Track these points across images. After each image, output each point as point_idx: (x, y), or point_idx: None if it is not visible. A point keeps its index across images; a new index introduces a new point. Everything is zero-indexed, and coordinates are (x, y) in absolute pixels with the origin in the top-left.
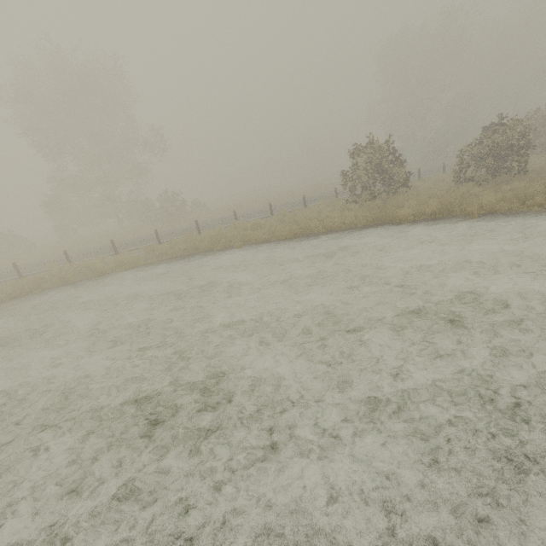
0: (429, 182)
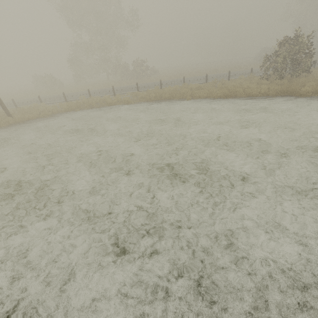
0: None
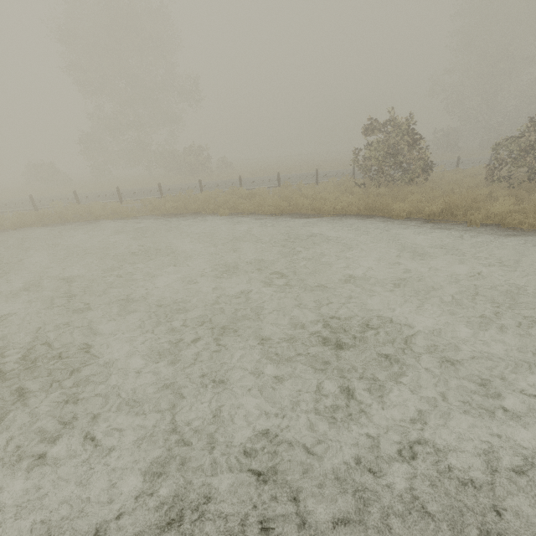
0: (459, 174)
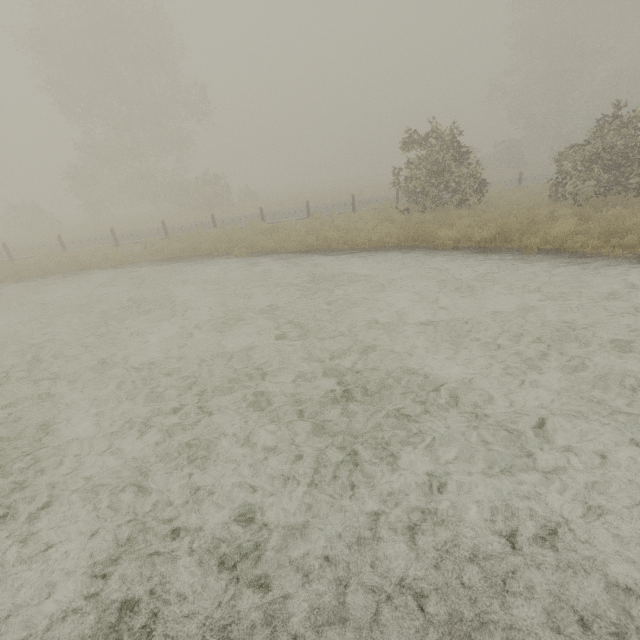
0: (520, 193)
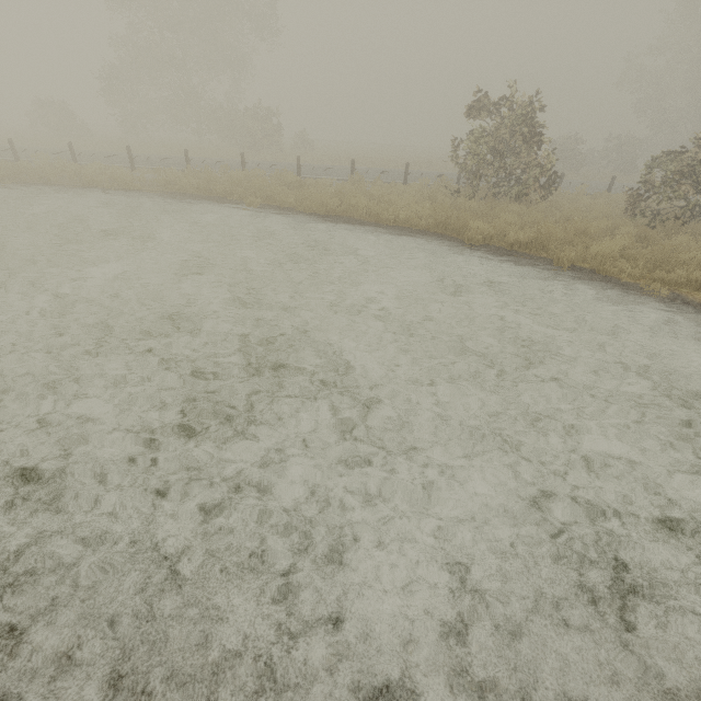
0: (598, 200)
